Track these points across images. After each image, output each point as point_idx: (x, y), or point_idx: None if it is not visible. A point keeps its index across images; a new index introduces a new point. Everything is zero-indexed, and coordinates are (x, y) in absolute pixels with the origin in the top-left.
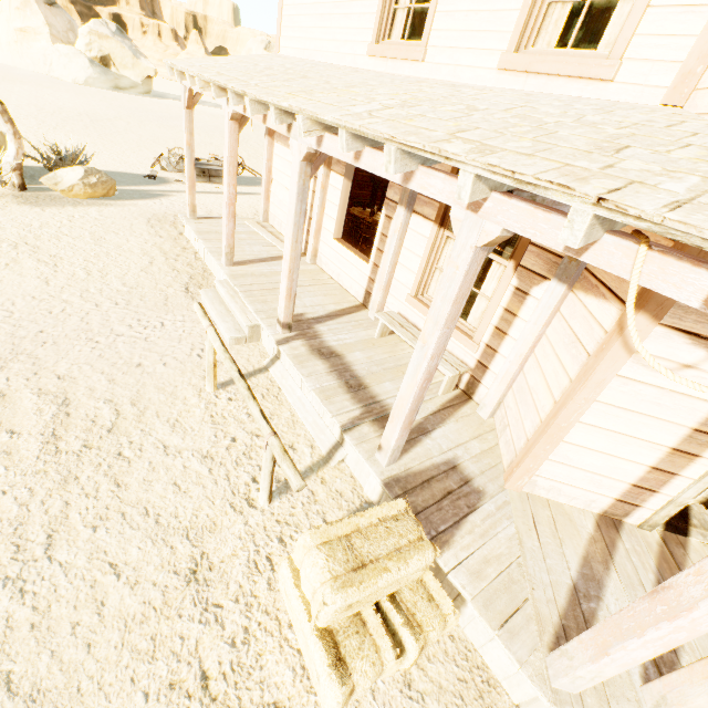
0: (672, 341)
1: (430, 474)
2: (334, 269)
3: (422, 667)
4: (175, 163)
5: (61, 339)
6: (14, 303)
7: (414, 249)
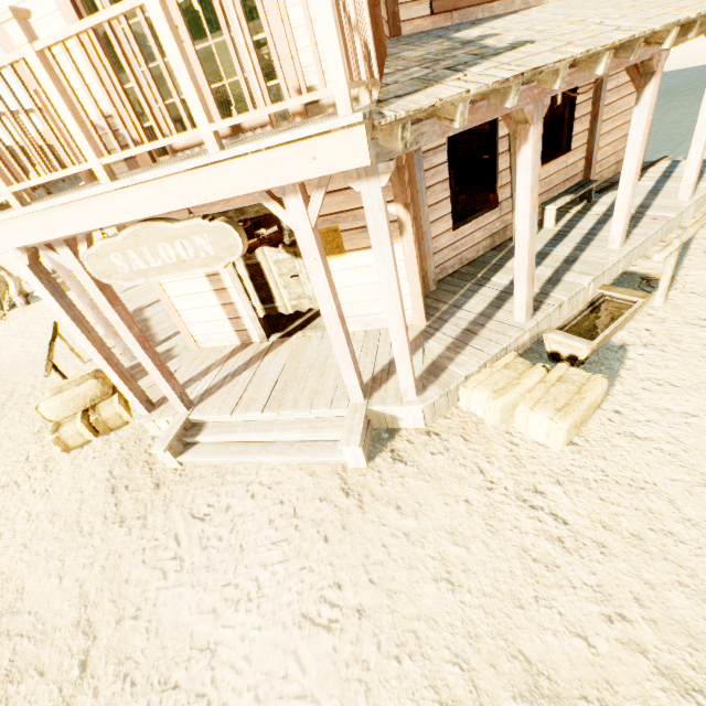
0: None
1: None
2: None
3: (118, 434)
4: None
5: (21, 368)
6: (6, 362)
7: None
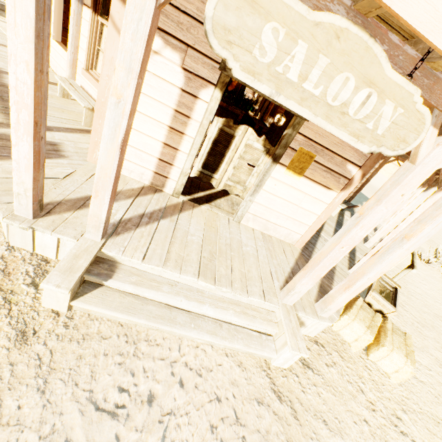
0: None
1: None
2: (54, 63)
3: None
4: None
5: None
6: None
7: (85, 33)
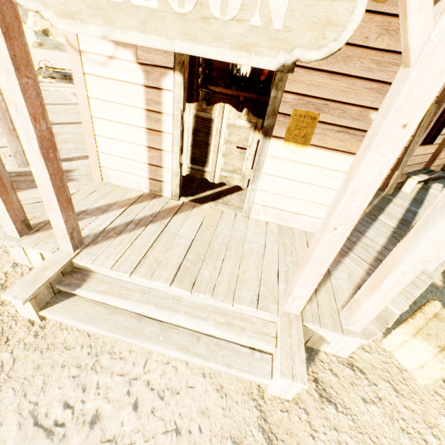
0: (92, 39)
1: None
2: None
3: None
4: (46, 71)
5: None
6: None
7: None
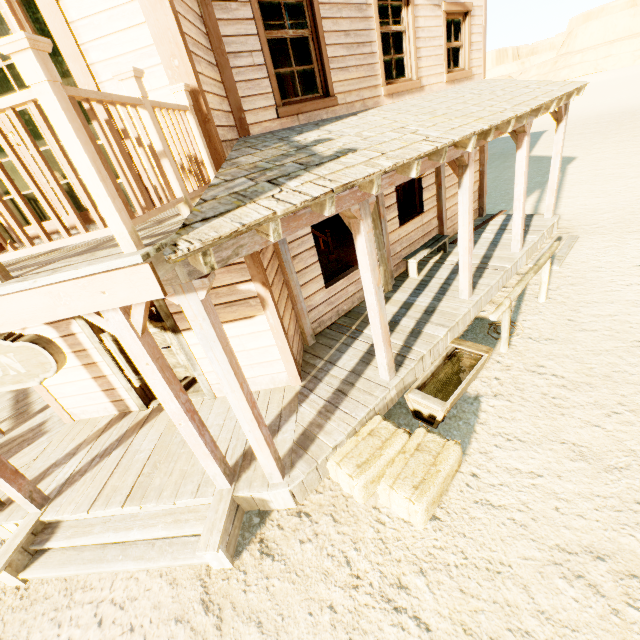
0: None
1: (22, 434)
2: None
3: None
4: None
5: None
6: None
7: None
